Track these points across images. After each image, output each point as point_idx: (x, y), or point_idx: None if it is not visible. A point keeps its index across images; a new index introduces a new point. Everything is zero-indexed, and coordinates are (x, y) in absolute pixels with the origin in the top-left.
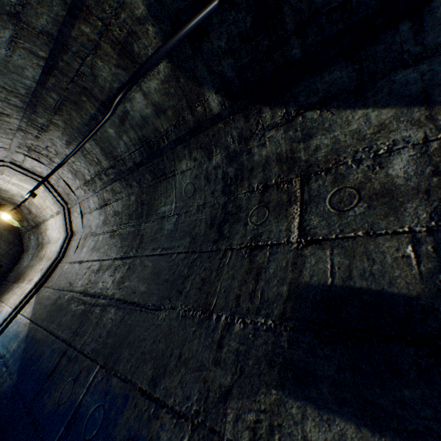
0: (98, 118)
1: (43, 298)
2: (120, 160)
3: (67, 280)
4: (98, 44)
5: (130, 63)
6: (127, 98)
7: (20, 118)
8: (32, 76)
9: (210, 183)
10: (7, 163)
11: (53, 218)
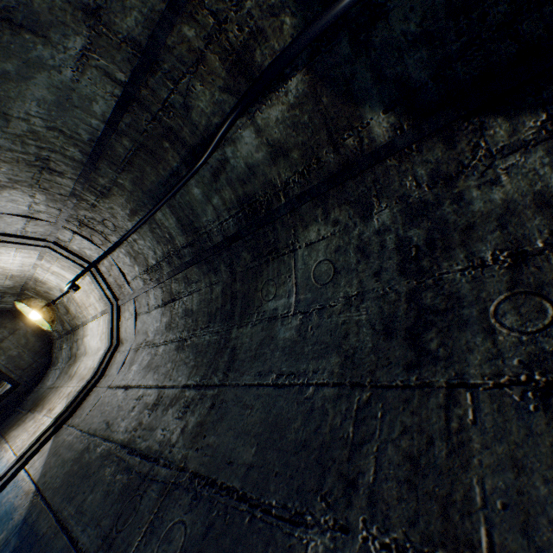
0: (181, 173)
1: (63, 445)
2: (203, 233)
3: (102, 416)
4: (201, 55)
5: (244, 81)
6: (230, 138)
7: (75, 178)
8: (101, 112)
9: (369, 258)
10: (50, 243)
11: (95, 319)
